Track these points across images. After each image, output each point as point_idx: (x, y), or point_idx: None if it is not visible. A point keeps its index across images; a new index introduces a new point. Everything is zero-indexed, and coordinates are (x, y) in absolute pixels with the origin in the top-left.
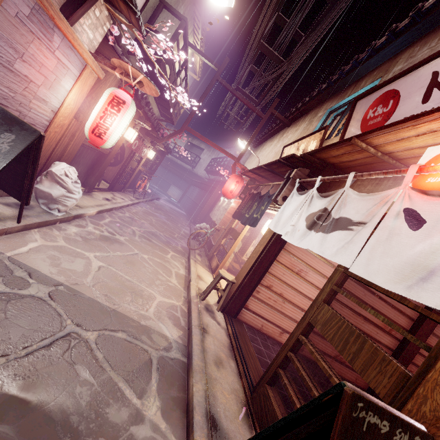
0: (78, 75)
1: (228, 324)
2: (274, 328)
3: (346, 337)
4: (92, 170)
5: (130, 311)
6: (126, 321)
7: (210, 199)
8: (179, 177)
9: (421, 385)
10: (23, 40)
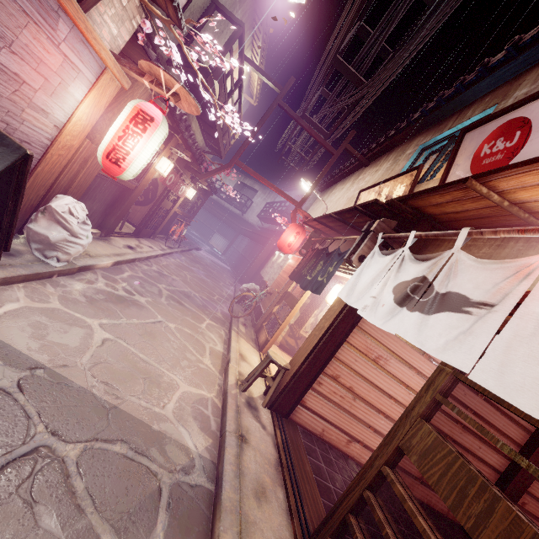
0: (93, 81)
1: (277, 427)
2: (339, 434)
3: (461, 485)
4: (112, 209)
5: (138, 407)
6: (130, 424)
7: (262, 252)
8: (226, 224)
9: None
10: (12, 22)
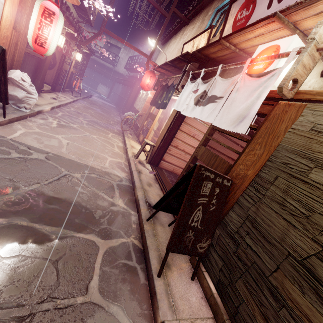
0: None
1: (153, 169)
2: (180, 170)
3: (210, 158)
4: (36, 75)
5: (94, 165)
6: (94, 169)
7: (132, 92)
8: (104, 76)
9: (234, 166)
10: None
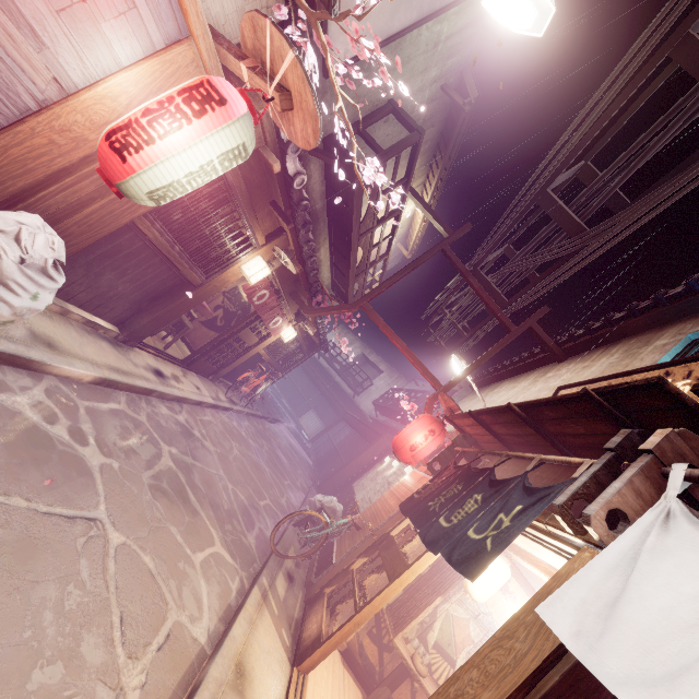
0: (159, 46)
1: None
2: None
3: None
4: (153, 305)
5: None
6: None
7: (365, 452)
8: (328, 401)
9: None
10: None
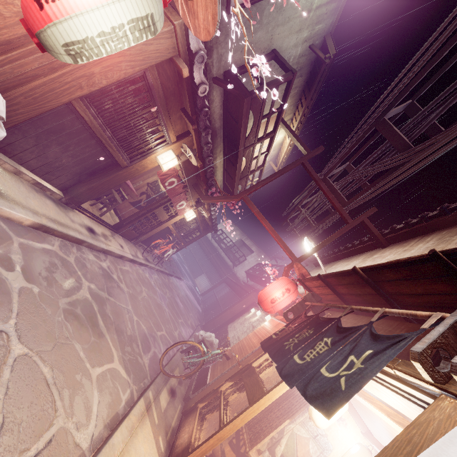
0: None
1: None
2: None
3: None
4: (90, 178)
5: None
6: None
7: (238, 304)
8: (215, 269)
9: None
10: None
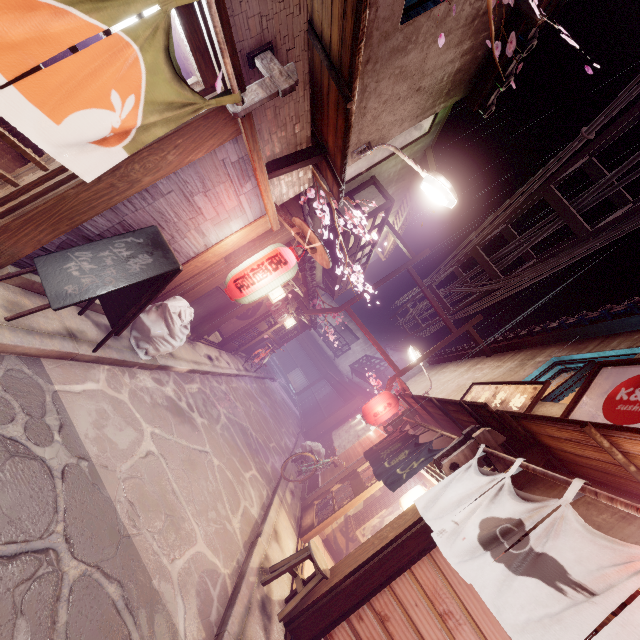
0: (251, 220)
1: None
2: None
3: None
4: (211, 317)
5: (149, 549)
6: (134, 566)
7: (342, 409)
8: (313, 362)
9: None
10: (217, 179)
